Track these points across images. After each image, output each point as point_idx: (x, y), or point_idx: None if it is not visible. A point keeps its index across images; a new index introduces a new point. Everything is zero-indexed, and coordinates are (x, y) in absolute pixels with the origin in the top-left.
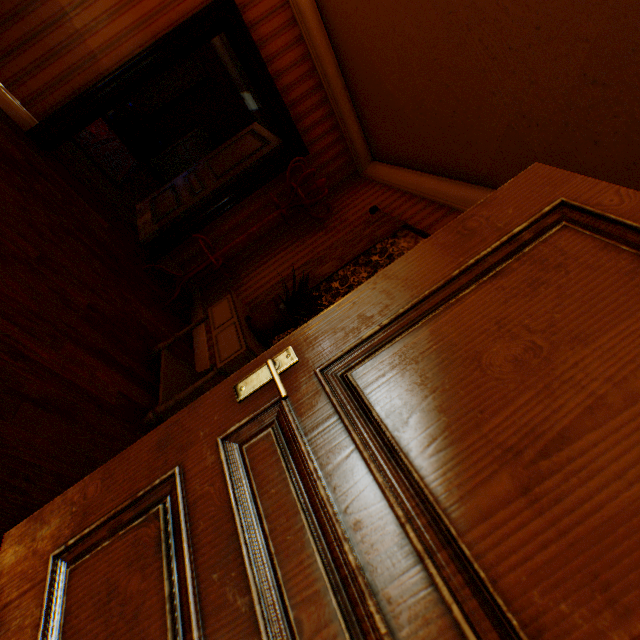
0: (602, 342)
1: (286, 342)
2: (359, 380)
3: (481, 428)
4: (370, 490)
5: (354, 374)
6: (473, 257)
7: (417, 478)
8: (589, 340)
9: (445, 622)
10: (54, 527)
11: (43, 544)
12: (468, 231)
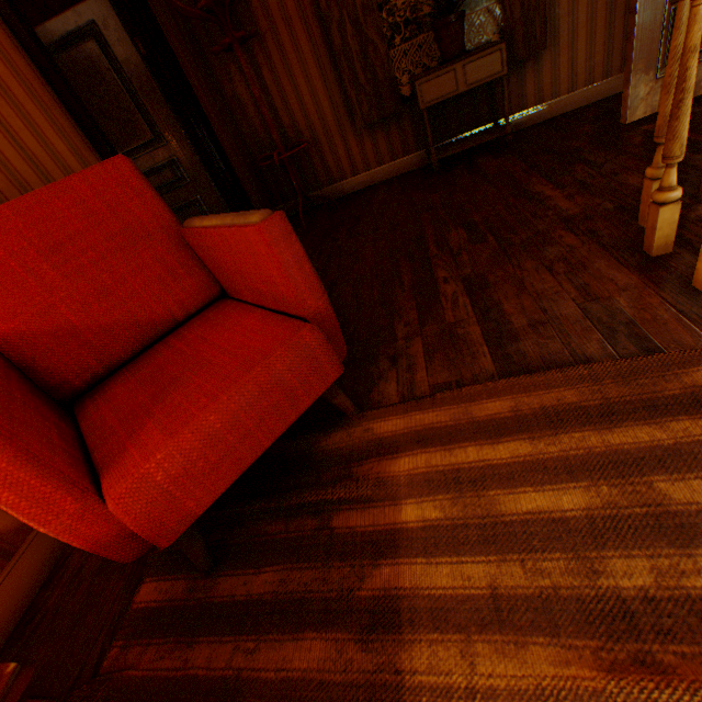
0: None
1: None
2: None
3: None
4: None
5: None
6: None
7: None
8: None
9: None
10: (642, 88)
11: (646, 91)
12: None
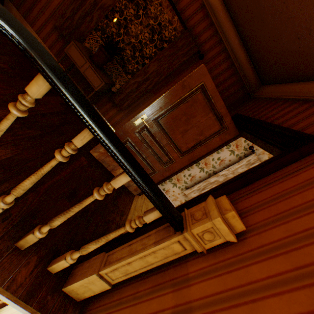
0: (196, 118)
1: (143, 112)
2: (161, 122)
3: (179, 130)
4: (163, 138)
5: (160, 121)
6: (183, 95)
7: (170, 136)
8: (195, 117)
9: (172, 148)
10: (103, 149)
11: (103, 152)
12: (184, 86)
